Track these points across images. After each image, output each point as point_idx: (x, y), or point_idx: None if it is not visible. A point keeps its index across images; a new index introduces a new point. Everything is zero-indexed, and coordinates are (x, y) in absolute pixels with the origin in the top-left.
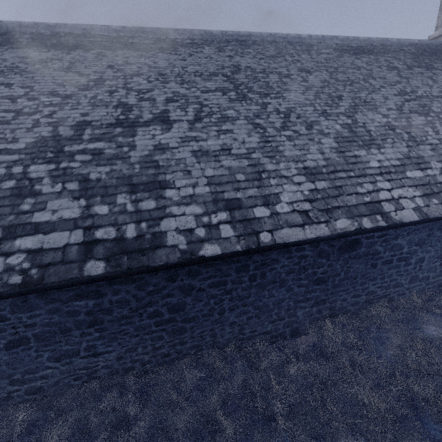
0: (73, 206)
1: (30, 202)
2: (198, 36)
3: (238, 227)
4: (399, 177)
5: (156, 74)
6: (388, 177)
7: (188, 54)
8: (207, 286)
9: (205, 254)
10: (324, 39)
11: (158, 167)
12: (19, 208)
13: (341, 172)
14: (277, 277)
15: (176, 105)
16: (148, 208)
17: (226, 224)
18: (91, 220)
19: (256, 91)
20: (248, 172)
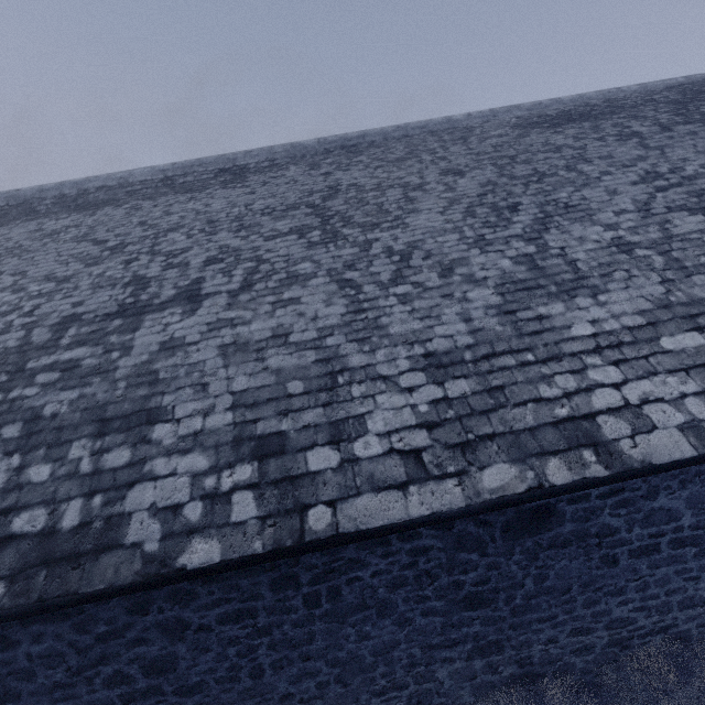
0: None
1: None
2: (281, 153)
3: (268, 496)
4: (643, 352)
5: (203, 223)
6: (615, 354)
7: (261, 183)
8: (215, 620)
9: (188, 563)
10: (494, 114)
11: (155, 382)
12: None
13: (505, 355)
14: (370, 597)
15: (218, 267)
16: (115, 464)
17: (246, 490)
18: (16, 495)
19: (358, 222)
20: (312, 375)
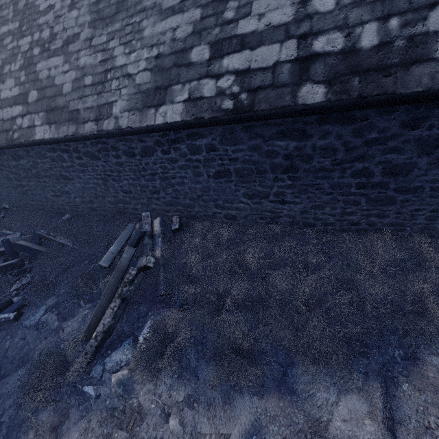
0: (284, 3)
1: (233, 7)
2: None
3: None
4: None
5: None
6: None
7: None
8: None
9: None
10: None
11: None
12: (223, 16)
13: None
14: None
15: None
16: None
17: None
18: (308, 24)
19: None
20: None
